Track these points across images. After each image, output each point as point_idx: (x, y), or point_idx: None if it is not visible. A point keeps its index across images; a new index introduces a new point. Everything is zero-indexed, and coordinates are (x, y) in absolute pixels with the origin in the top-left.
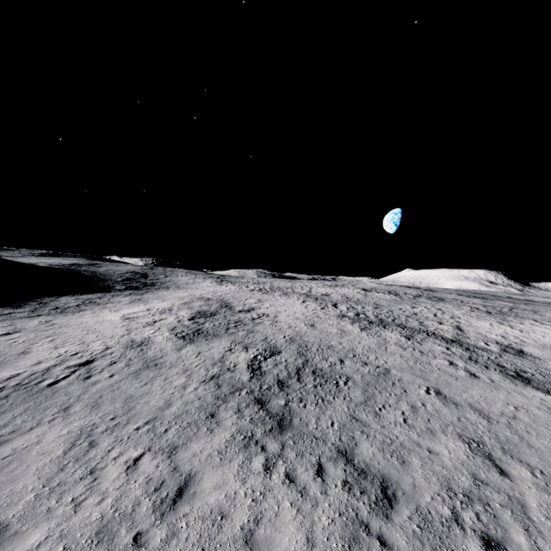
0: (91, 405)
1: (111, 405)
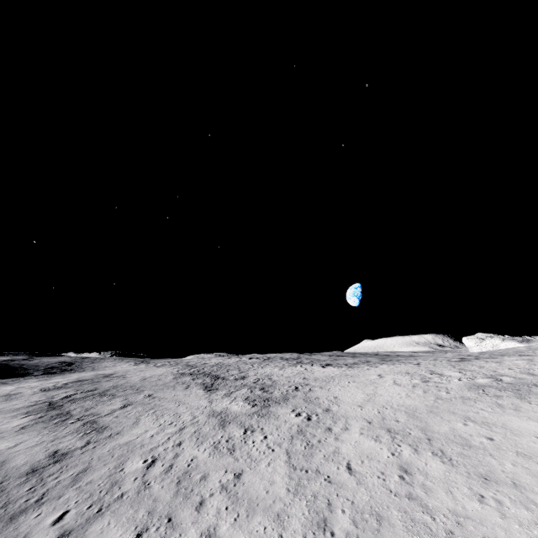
0: None
1: None
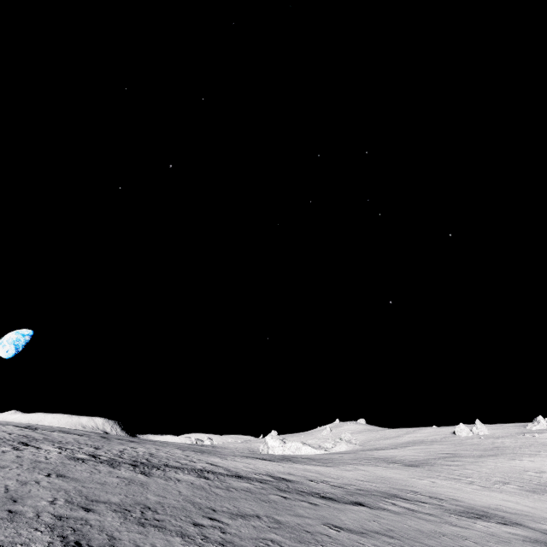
0: None
1: None
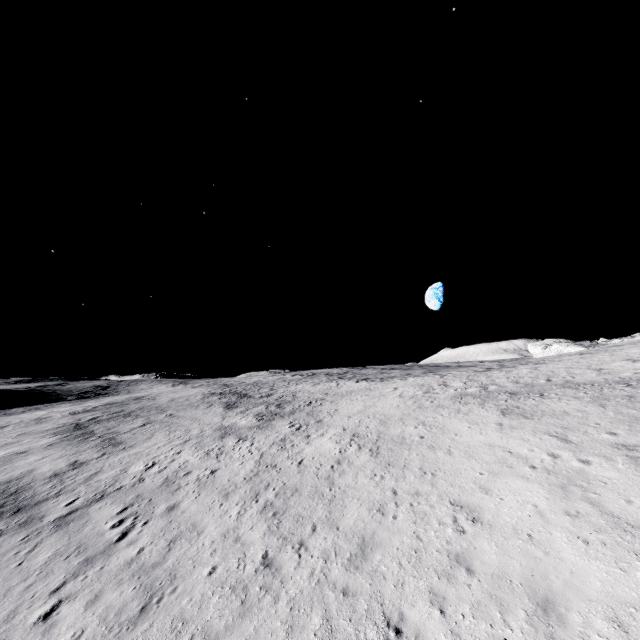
0: None
1: (6, 433)
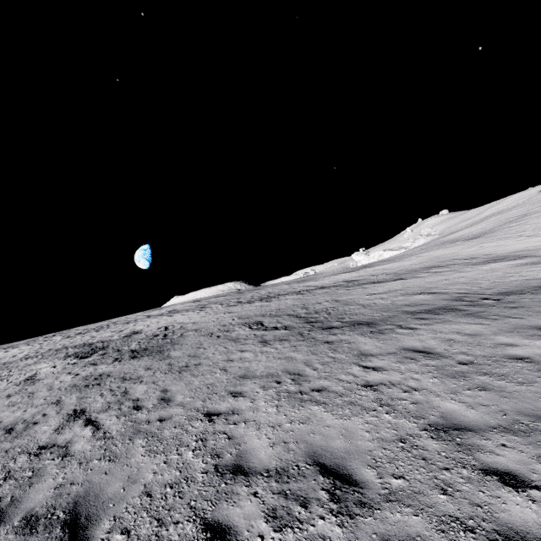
0: (226, 397)
1: (247, 385)
